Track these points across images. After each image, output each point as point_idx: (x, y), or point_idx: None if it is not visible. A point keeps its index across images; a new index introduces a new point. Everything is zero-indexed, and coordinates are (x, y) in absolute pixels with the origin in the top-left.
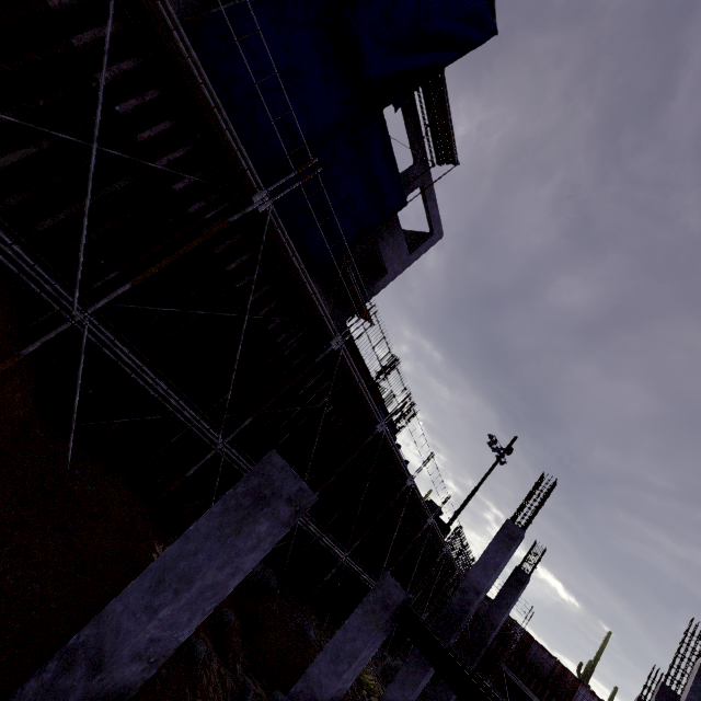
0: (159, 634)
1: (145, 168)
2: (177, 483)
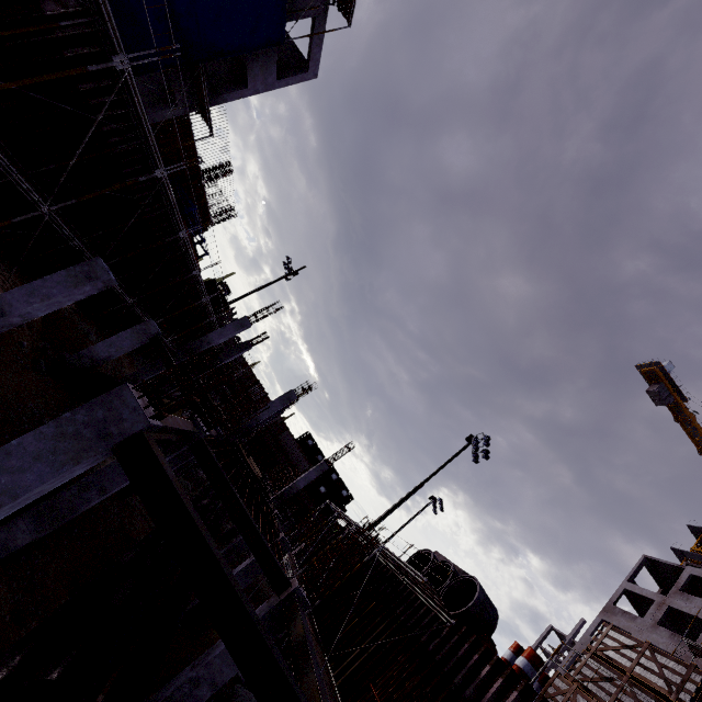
0: (32, 312)
1: None
2: (5, 224)
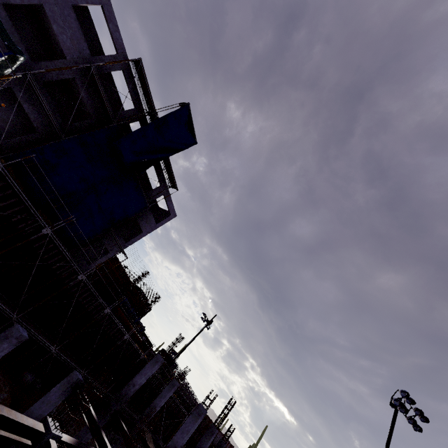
0: None
1: (0, 214)
2: None
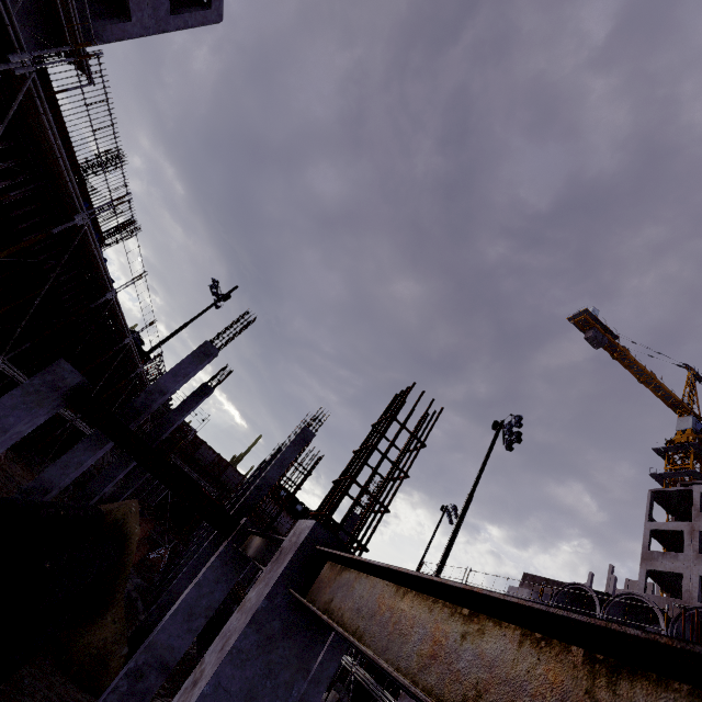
0: None
1: None
2: None
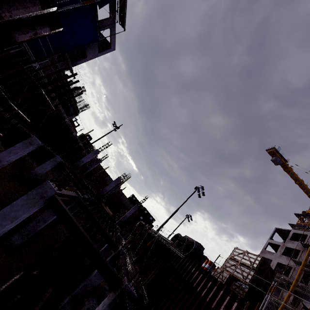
0: (11, 159)
1: None
2: None
